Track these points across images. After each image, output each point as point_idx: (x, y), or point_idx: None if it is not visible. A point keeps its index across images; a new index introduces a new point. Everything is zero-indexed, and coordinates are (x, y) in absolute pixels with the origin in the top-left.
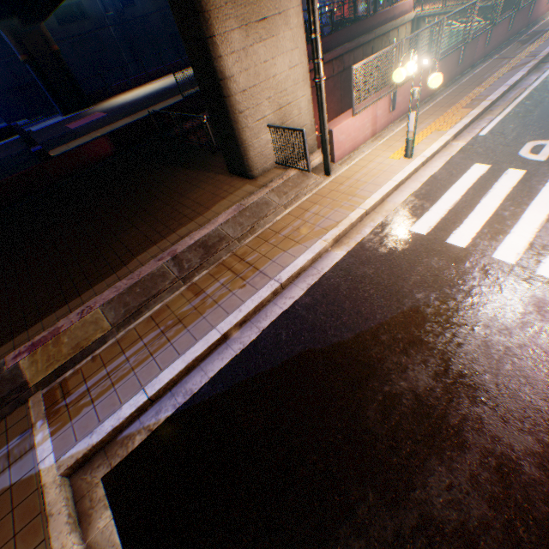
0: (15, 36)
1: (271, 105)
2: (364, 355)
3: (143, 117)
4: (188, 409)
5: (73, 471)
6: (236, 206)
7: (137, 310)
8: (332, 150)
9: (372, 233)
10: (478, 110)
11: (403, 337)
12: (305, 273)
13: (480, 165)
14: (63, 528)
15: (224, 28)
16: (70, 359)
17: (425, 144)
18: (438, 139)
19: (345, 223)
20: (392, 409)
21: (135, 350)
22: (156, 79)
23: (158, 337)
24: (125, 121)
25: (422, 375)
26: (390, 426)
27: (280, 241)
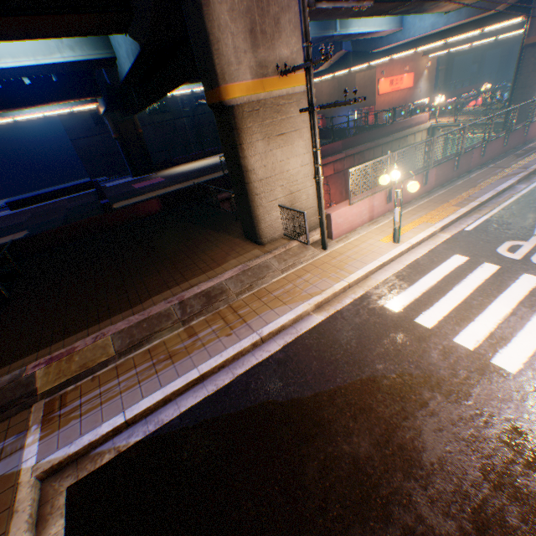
0: (114, 122)
1: (283, 190)
2: (317, 414)
3: (192, 184)
4: (155, 437)
5: (46, 476)
6: (242, 265)
7: (140, 342)
8: (330, 229)
9: (351, 304)
10: (466, 208)
11: (356, 402)
12: (285, 331)
13: (460, 256)
14: (22, 525)
15: (251, 139)
16: (75, 376)
17: (414, 232)
18: (426, 229)
19: (328, 292)
20: (330, 470)
21: (127, 376)
22: (210, 156)
23: (149, 368)
24: (177, 186)
25: (365, 441)
26: (324, 486)
27: (271, 300)
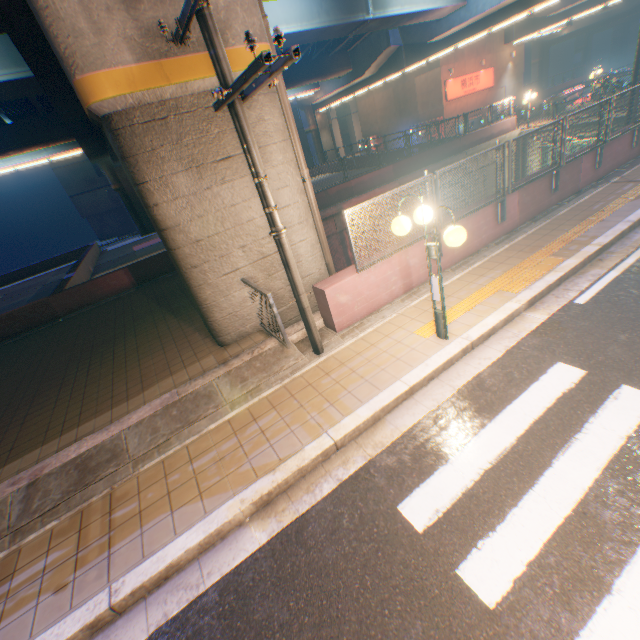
0: (112, 170)
1: (247, 254)
2: None
3: None
4: None
5: None
6: (170, 393)
7: None
8: (330, 315)
9: (332, 497)
10: (575, 259)
11: None
12: (180, 575)
13: (567, 367)
14: None
15: (161, 172)
16: None
17: (478, 313)
18: (500, 306)
19: (290, 465)
20: None
21: None
22: None
23: None
24: None
25: None
26: None
27: (183, 481)
